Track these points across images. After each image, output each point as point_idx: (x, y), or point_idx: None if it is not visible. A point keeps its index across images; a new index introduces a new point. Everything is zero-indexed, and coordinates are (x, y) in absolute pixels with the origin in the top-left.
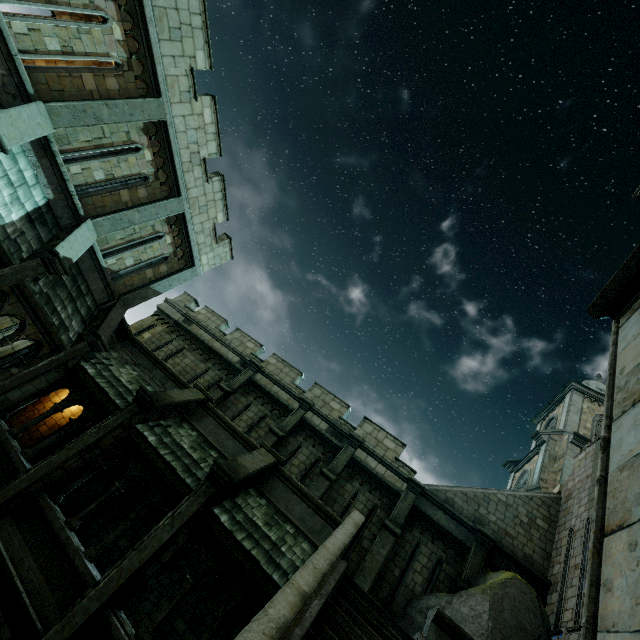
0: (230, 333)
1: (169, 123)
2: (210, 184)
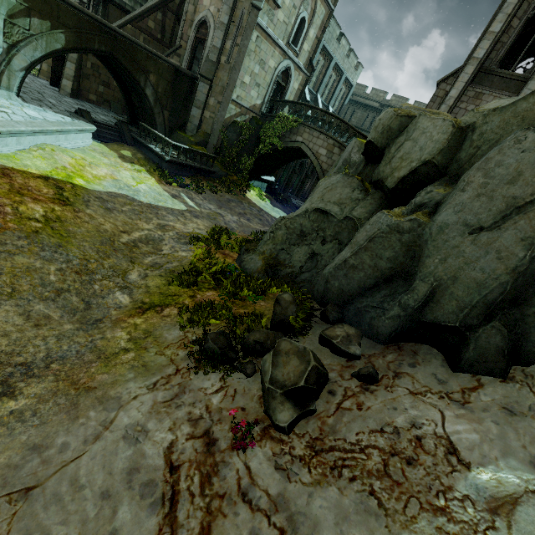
0: (370, 93)
1: (336, 61)
2: (350, 58)
